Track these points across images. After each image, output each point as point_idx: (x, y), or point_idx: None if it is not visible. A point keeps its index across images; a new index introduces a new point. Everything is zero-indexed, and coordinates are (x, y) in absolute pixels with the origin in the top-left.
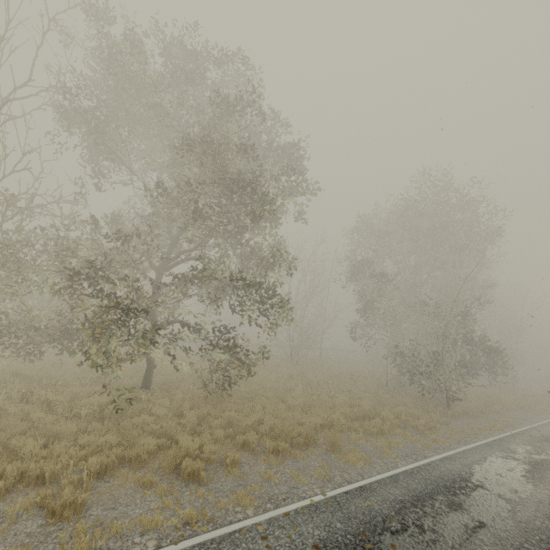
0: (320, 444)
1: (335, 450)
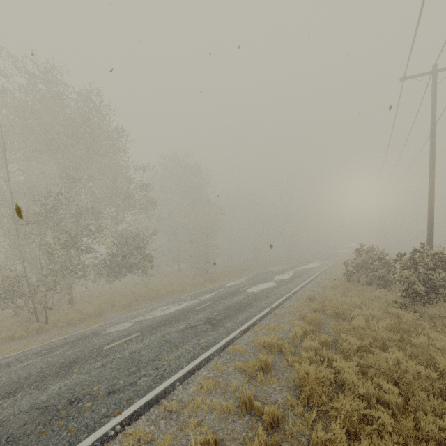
0: None
1: None
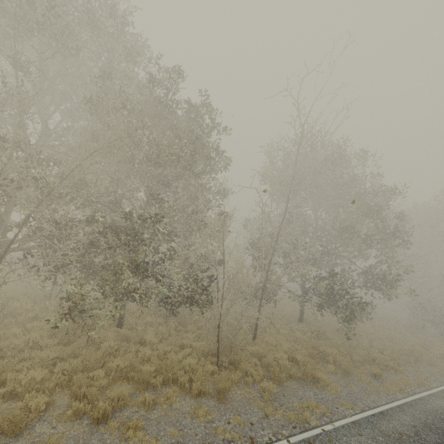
0: (420, 361)
1: (433, 364)
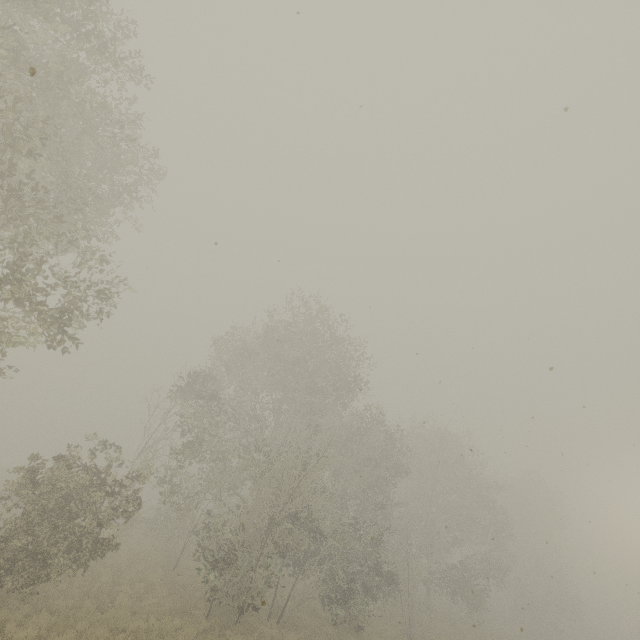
0: None
1: None
